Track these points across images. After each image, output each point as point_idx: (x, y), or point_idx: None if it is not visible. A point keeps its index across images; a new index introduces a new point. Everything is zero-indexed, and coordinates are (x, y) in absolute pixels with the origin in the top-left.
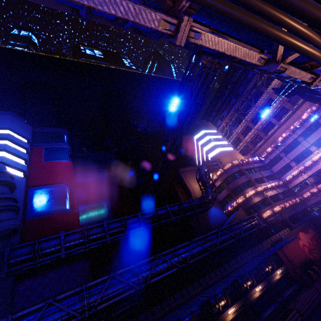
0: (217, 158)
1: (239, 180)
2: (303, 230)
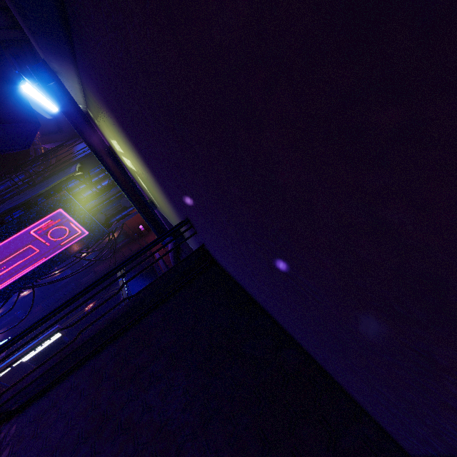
0: None
1: None
2: None
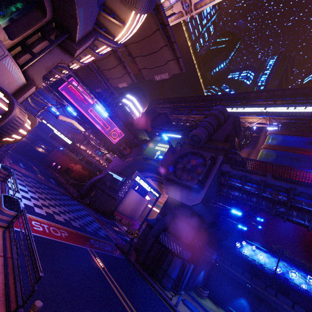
0: None
1: None
2: (84, 168)
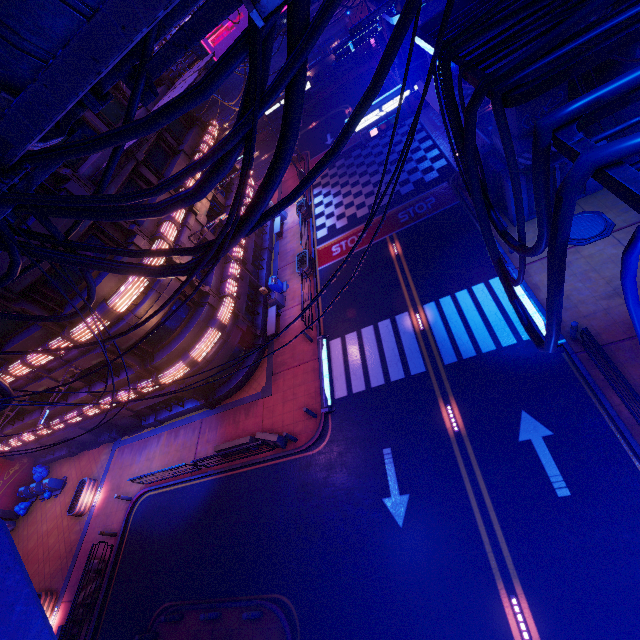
0: None
1: None
2: None
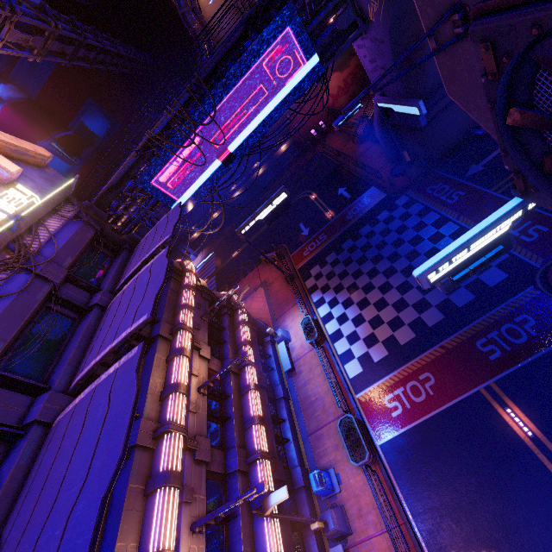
0: None
1: None
2: (341, 67)
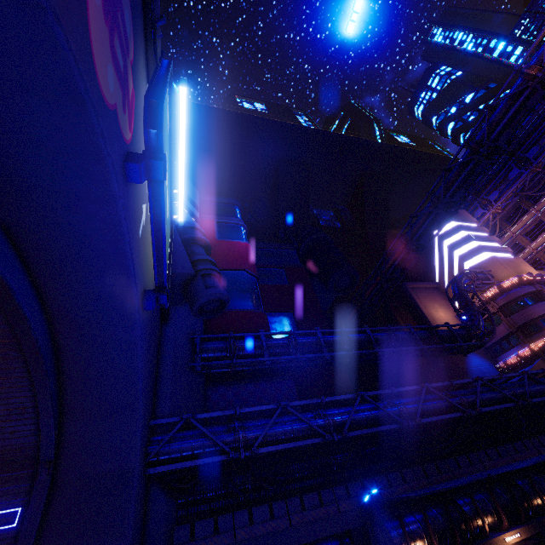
0: (484, 269)
1: (536, 308)
2: None
